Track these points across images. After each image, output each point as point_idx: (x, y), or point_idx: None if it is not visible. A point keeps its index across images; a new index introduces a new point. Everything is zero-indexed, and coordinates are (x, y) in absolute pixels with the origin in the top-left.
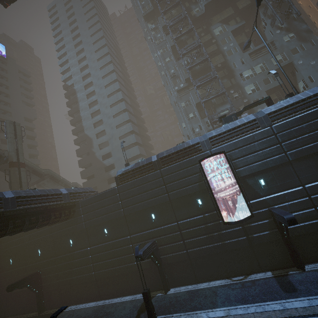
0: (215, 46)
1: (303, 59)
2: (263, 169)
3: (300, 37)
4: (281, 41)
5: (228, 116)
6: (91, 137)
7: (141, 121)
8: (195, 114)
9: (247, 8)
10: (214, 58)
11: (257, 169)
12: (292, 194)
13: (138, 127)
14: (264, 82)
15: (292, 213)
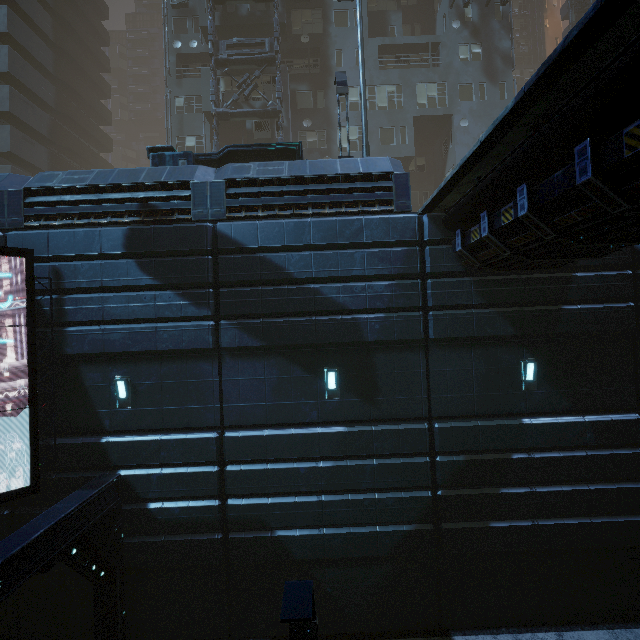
0: None
1: (472, 120)
2: (137, 350)
3: (489, 65)
4: (452, 54)
5: (171, 152)
6: None
7: (96, 113)
8: (201, 142)
9: None
10: (302, 12)
11: (120, 344)
12: (183, 447)
13: (70, 122)
14: (382, 135)
15: (161, 503)
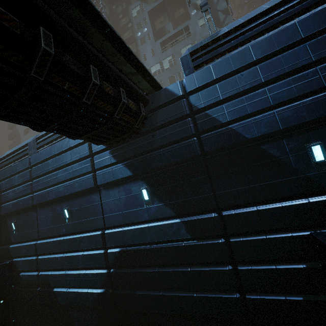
0: (130, 32)
1: None
2: (15, 210)
3: (216, 20)
4: (195, 26)
5: None
6: (20, 134)
7: None
8: None
9: None
10: None
11: (11, 209)
12: (26, 248)
13: None
14: (170, 81)
15: (23, 273)
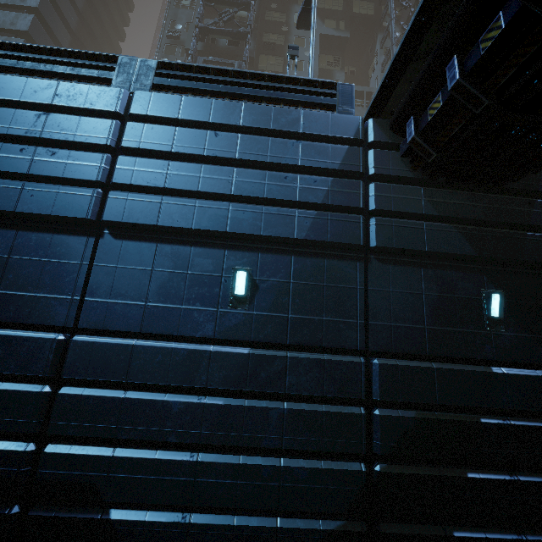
0: (281, 40)
1: None
2: None
3: None
4: None
5: None
6: None
7: None
8: None
9: (364, 20)
10: (268, 56)
11: None
12: (2, 348)
13: None
14: None
15: None
